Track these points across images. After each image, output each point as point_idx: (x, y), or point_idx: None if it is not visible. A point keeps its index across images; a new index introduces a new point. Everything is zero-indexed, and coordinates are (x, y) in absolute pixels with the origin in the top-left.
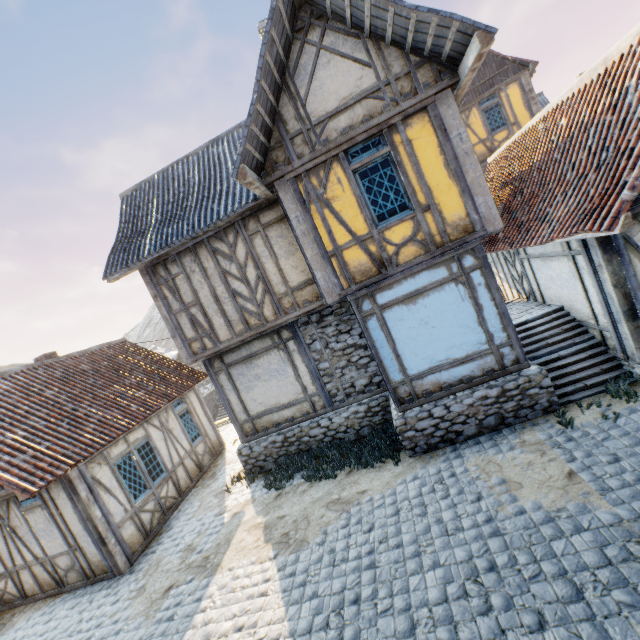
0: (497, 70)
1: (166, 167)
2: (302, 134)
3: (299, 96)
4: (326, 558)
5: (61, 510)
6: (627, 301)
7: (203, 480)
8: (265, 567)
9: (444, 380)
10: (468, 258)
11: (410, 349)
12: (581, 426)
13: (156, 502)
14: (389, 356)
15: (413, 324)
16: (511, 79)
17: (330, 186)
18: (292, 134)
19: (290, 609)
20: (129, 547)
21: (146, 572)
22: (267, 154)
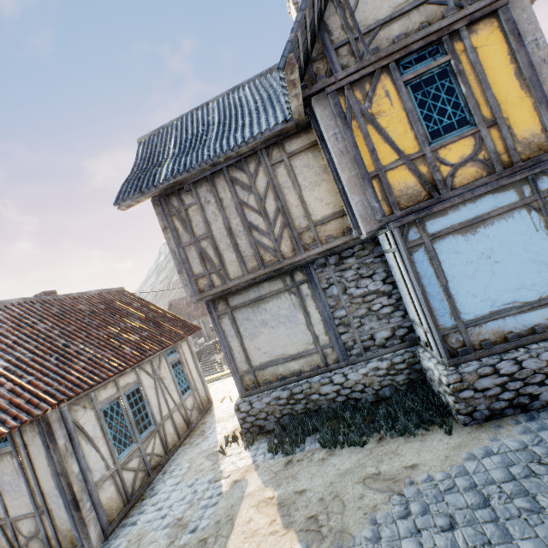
0: None
1: (185, 113)
2: (348, 44)
3: (348, 4)
4: None
5: (33, 460)
6: None
7: (191, 438)
8: None
9: (509, 329)
10: (545, 180)
11: (465, 288)
12: None
13: (141, 459)
14: (438, 296)
15: (471, 258)
16: None
17: (376, 100)
18: (337, 44)
19: None
20: (105, 514)
21: None
22: (307, 66)
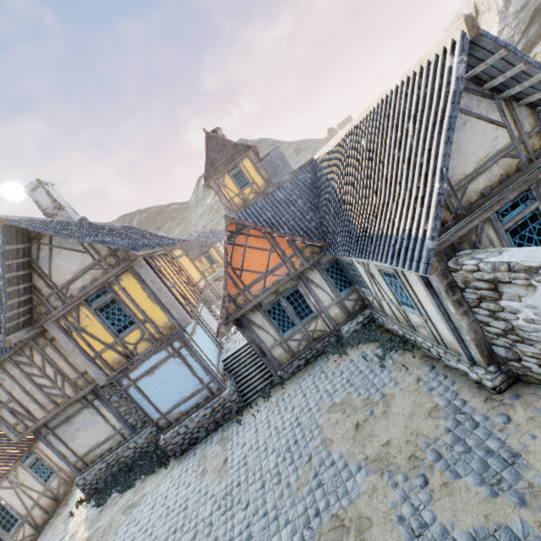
0: (234, 150)
1: None
2: (54, 294)
3: (45, 275)
4: None
5: None
6: (259, 348)
7: (59, 509)
8: None
9: (184, 409)
10: (176, 343)
11: (159, 398)
12: (245, 422)
13: None
14: (148, 406)
15: (157, 384)
16: (244, 156)
17: (82, 320)
18: (47, 296)
19: None
20: None
21: None
22: (33, 310)
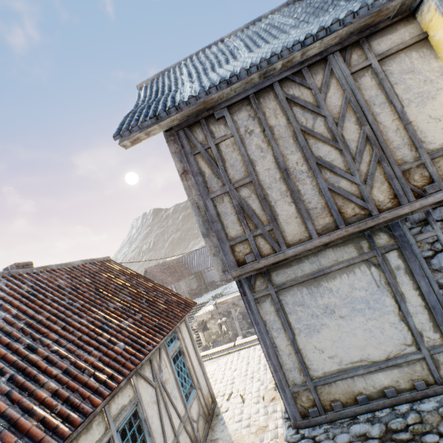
0: None
1: (194, 53)
2: None
3: None
4: None
5: None
6: None
7: None
8: None
9: None
10: None
11: None
12: None
13: None
14: None
15: None
16: None
17: None
18: None
19: None
20: None
21: None
22: None
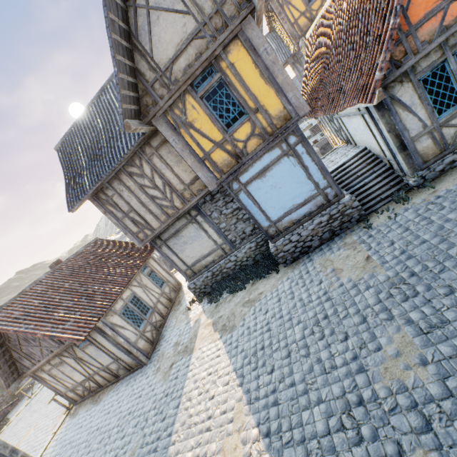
0: None
1: (76, 119)
2: (158, 80)
3: (146, 52)
4: (246, 332)
5: (101, 343)
6: (398, 139)
7: (174, 307)
8: (216, 344)
9: (294, 218)
10: (291, 138)
11: (269, 205)
12: (377, 226)
13: (151, 325)
14: (258, 213)
15: (267, 190)
16: None
17: (188, 112)
18: (151, 82)
19: (232, 360)
20: (145, 351)
21: (158, 360)
22: (139, 102)
